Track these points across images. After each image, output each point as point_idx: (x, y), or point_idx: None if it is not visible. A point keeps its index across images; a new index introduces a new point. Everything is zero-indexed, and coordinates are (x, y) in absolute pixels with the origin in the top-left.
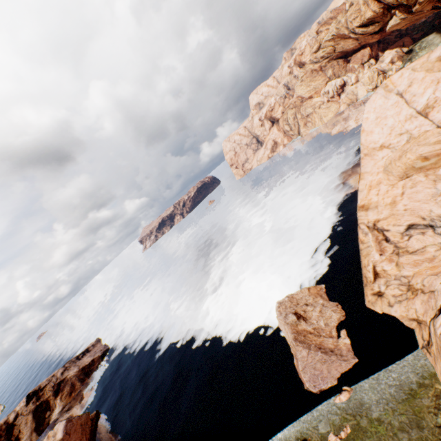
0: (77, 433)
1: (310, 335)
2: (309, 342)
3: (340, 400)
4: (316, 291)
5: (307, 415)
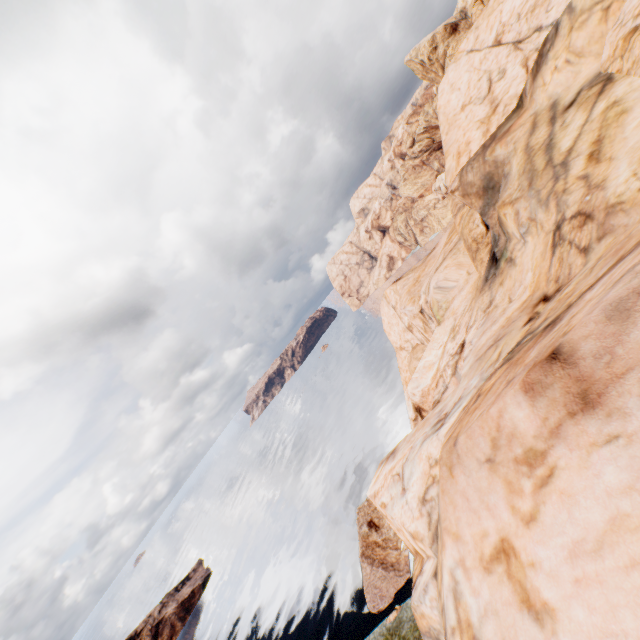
0: None
1: (378, 547)
2: (374, 556)
3: (389, 620)
4: None
5: (366, 639)
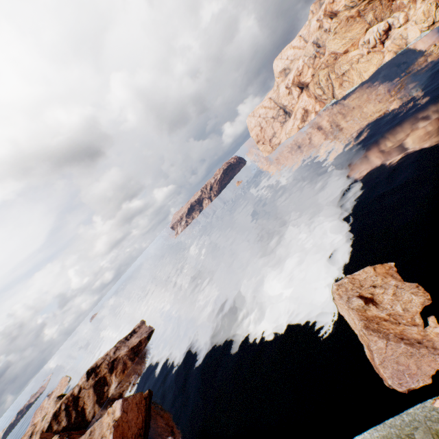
0: (133, 411)
1: (385, 322)
2: (385, 331)
3: None
4: (384, 271)
5: (394, 419)
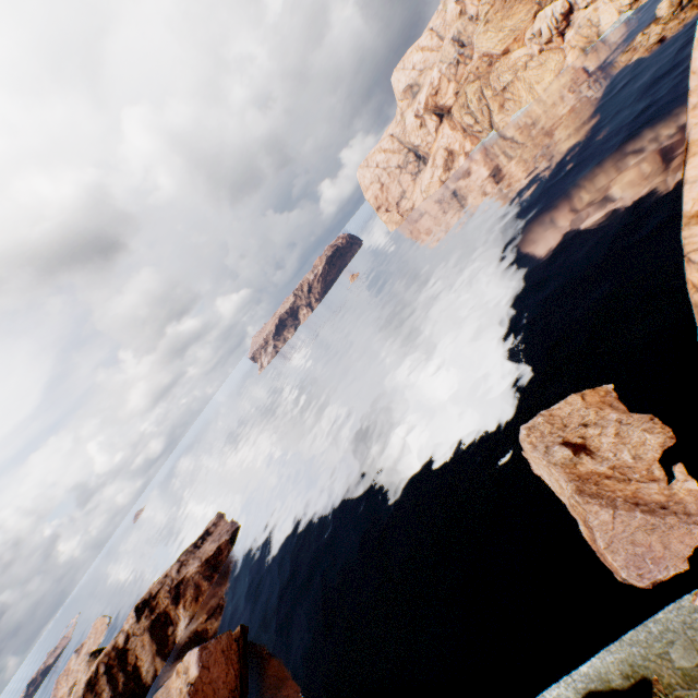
0: (219, 664)
1: (607, 481)
2: (609, 494)
3: None
4: (599, 399)
5: (636, 631)
